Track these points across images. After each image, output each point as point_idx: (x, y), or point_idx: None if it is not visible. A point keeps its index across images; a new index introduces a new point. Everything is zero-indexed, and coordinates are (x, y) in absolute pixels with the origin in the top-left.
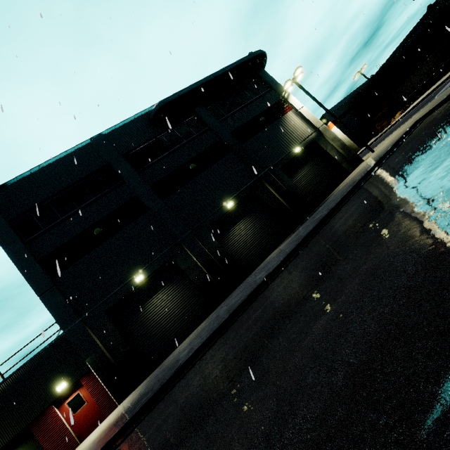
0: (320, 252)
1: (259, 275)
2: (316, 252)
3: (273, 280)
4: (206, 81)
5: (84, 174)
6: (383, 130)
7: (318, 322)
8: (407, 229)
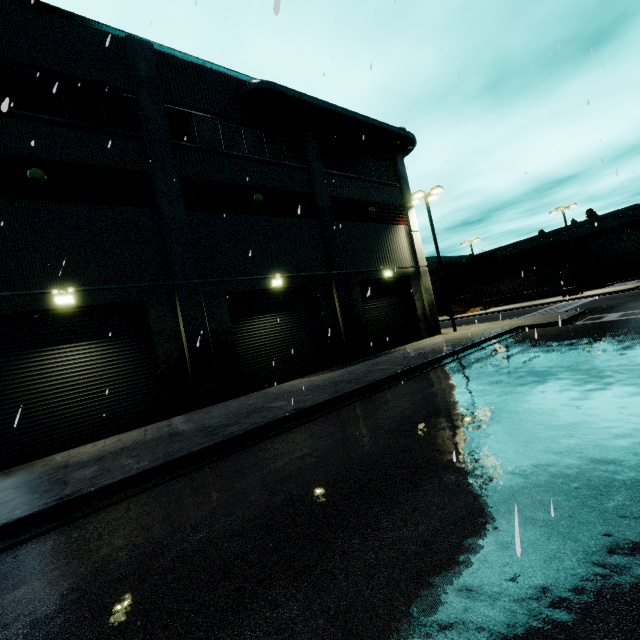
0: (409, 417)
1: (275, 403)
2: (399, 415)
3: (307, 421)
4: (341, 112)
5: (78, 72)
6: (456, 315)
7: (472, 541)
8: (603, 452)
